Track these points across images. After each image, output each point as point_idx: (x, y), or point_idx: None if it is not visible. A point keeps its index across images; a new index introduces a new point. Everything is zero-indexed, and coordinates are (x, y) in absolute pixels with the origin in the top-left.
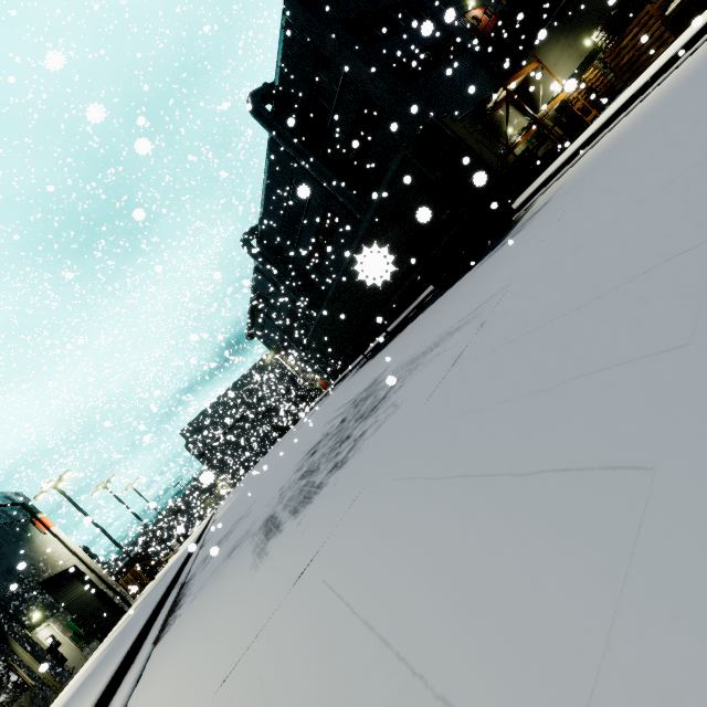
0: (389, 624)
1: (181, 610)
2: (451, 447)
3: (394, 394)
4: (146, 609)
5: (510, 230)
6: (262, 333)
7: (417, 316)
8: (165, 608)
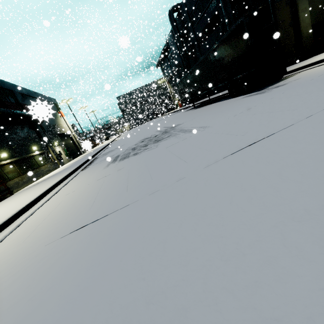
0: (100, 192)
1: (90, 166)
2: (136, 170)
3: (163, 141)
4: (84, 159)
5: (272, 85)
6: (163, 67)
7: (219, 100)
8: (88, 162)
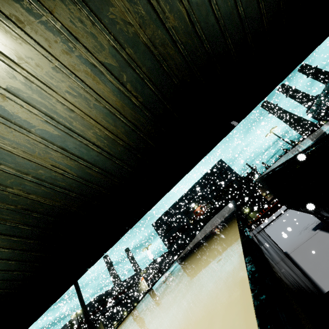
0: None
1: None
2: None
3: None
4: None
5: None
6: None
7: None
8: None
